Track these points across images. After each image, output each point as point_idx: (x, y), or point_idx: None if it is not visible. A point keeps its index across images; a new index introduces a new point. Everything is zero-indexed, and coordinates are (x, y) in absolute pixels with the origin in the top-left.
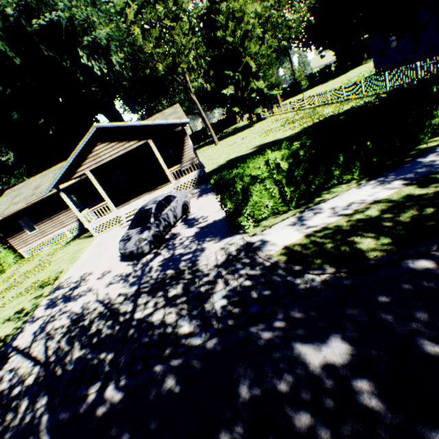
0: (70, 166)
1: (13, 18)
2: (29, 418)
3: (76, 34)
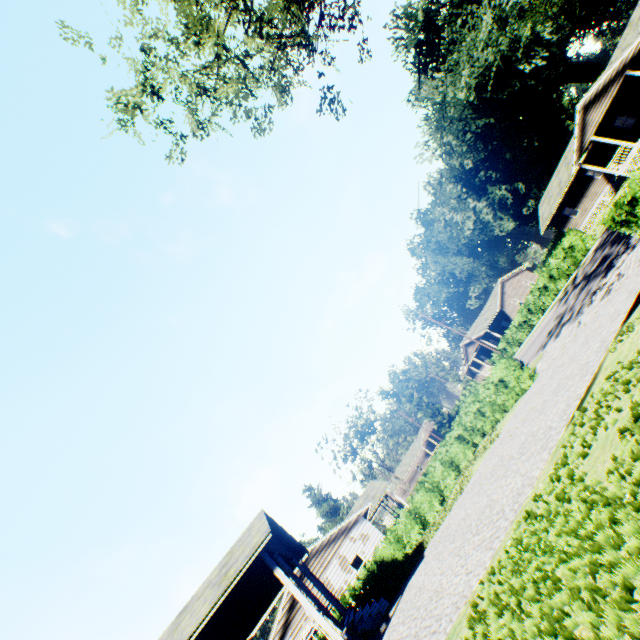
0: (576, 145)
1: (474, 101)
2: None
3: (508, 61)
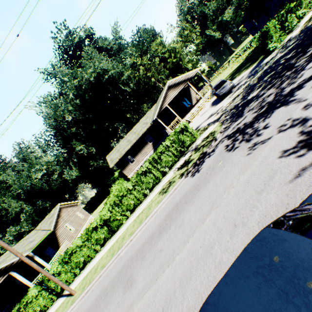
0: (159, 105)
1: (93, 81)
2: (265, 79)
3: (115, 80)
